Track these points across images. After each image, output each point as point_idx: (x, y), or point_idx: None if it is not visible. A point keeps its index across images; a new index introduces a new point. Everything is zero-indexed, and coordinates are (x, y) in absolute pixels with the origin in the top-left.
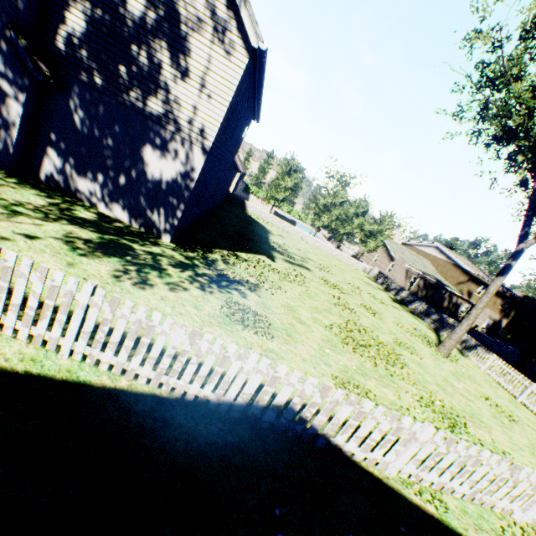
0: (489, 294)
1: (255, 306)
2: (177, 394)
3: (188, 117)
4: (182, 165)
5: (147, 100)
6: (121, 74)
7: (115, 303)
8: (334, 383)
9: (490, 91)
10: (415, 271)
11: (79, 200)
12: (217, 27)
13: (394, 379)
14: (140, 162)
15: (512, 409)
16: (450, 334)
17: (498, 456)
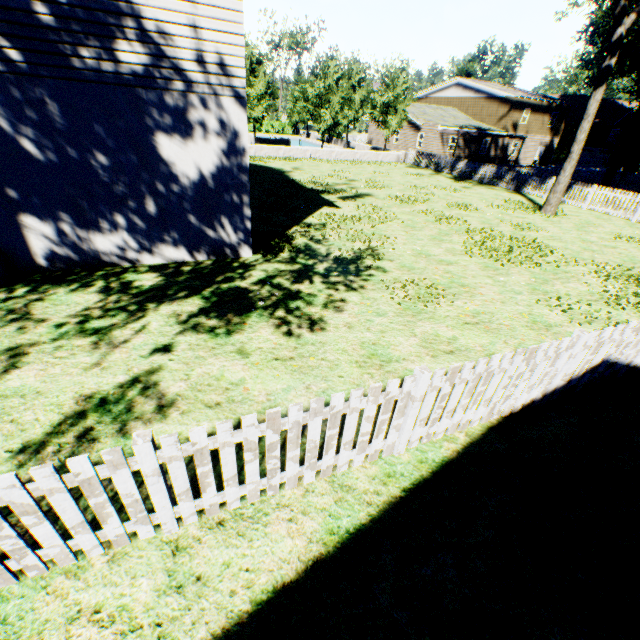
0: (590, 117)
1: (404, 275)
2: (506, 414)
3: (191, 51)
4: (220, 139)
5: (115, 52)
6: (44, 21)
7: (454, 374)
8: (547, 309)
9: None
10: (453, 130)
11: (112, 266)
12: None
13: (562, 270)
14: (160, 167)
15: (639, 234)
16: (554, 188)
17: None
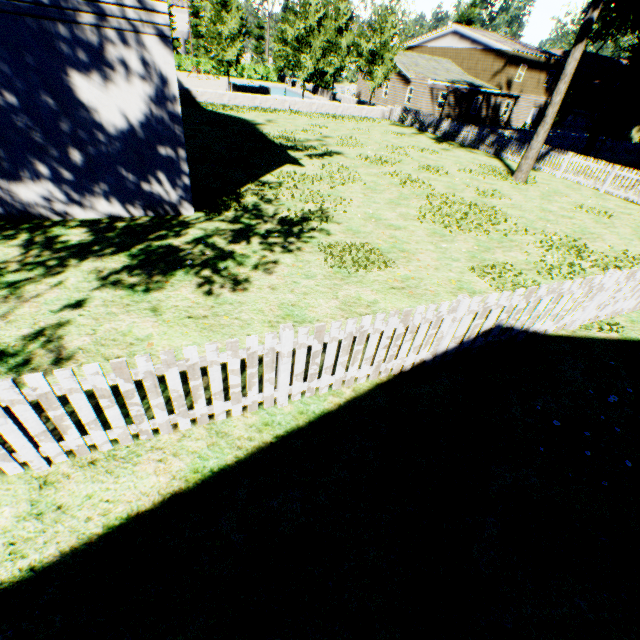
0: (567, 78)
1: (347, 239)
2: (396, 372)
3: None
4: (146, 83)
5: None
6: None
7: (321, 333)
8: (477, 276)
9: None
10: (443, 86)
11: (40, 219)
12: None
13: (509, 238)
14: (81, 113)
15: (603, 205)
16: (527, 153)
17: None
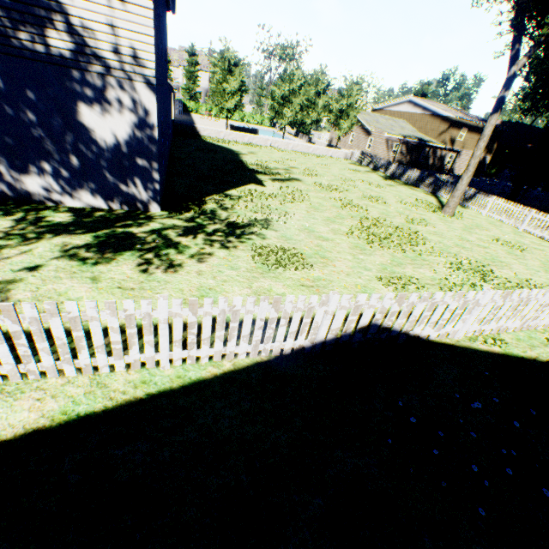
0: (485, 138)
1: (279, 243)
2: (276, 354)
3: (109, 44)
4: (133, 114)
5: (46, 38)
6: None
7: (194, 306)
8: (382, 284)
9: None
10: (396, 138)
11: (39, 203)
12: None
13: (423, 258)
14: (82, 130)
15: (519, 240)
16: (453, 193)
17: (544, 290)
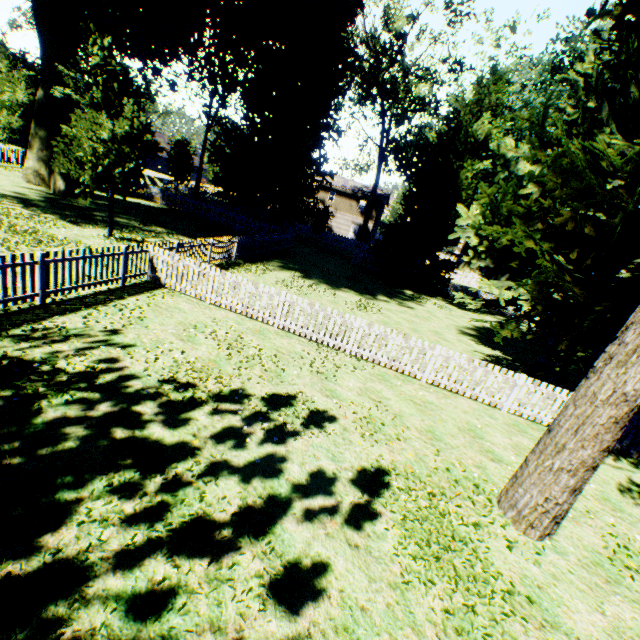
0: None
1: None
2: None
3: None
4: None
5: None
6: None
7: None
8: None
9: None
10: None
11: None
12: None
13: None
14: None
15: None
16: None
17: None
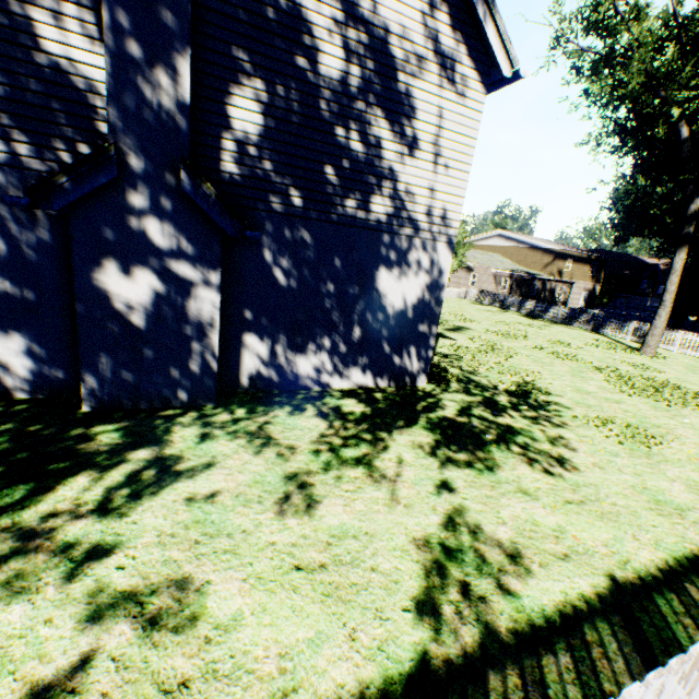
0: (677, 272)
1: (588, 412)
2: None
3: (424, 207)
4: (427, 275)
5: (370, 204)
6: (328, 179)
7: None
8: None
9: (600, 39)
10: (508, 273)
11: (303, 388)
12: (442, 61)
13: None
14: (374, 297)
15: None
16: (651, 331)
17: None
